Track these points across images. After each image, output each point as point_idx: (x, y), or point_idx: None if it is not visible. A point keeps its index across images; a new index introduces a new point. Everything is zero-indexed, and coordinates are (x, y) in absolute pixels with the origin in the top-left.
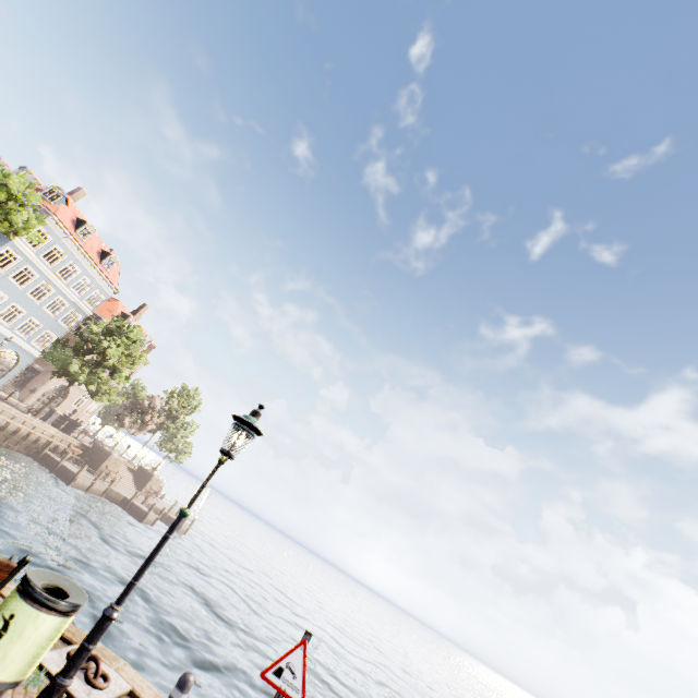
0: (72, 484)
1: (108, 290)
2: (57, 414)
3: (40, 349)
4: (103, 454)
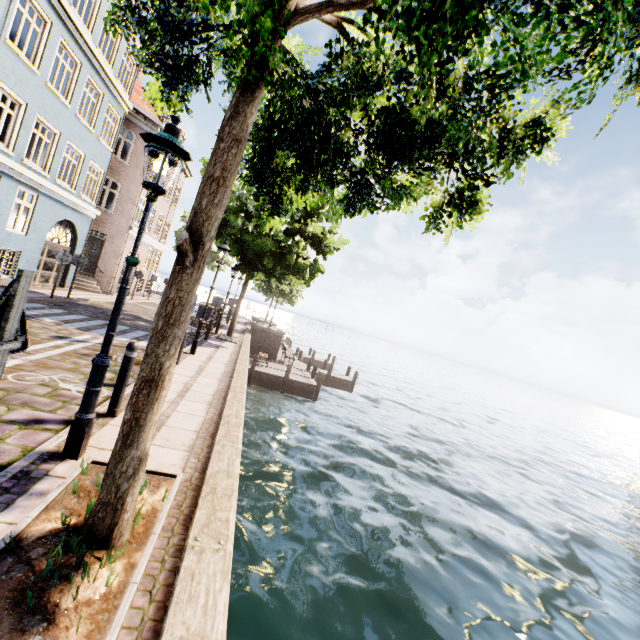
0: (312, 396)
1: (137, 42)
2: (212, 312)
3: (92, 202)
4: (272, 337)
